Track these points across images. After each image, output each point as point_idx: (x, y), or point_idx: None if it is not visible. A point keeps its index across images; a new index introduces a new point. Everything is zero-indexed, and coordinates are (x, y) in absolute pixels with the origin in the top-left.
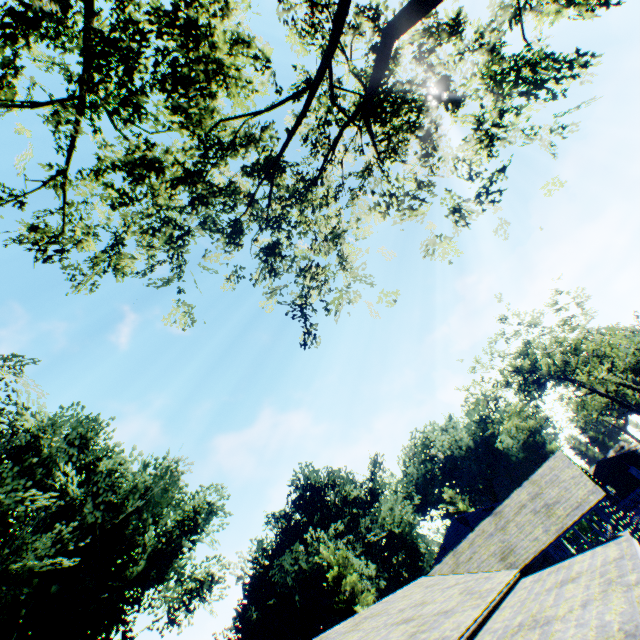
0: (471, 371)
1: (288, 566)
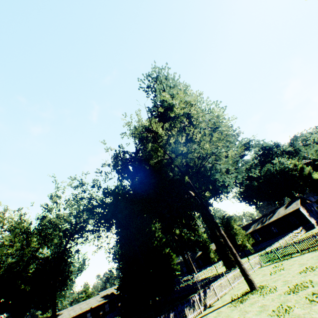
0: None
1: (271, 168)
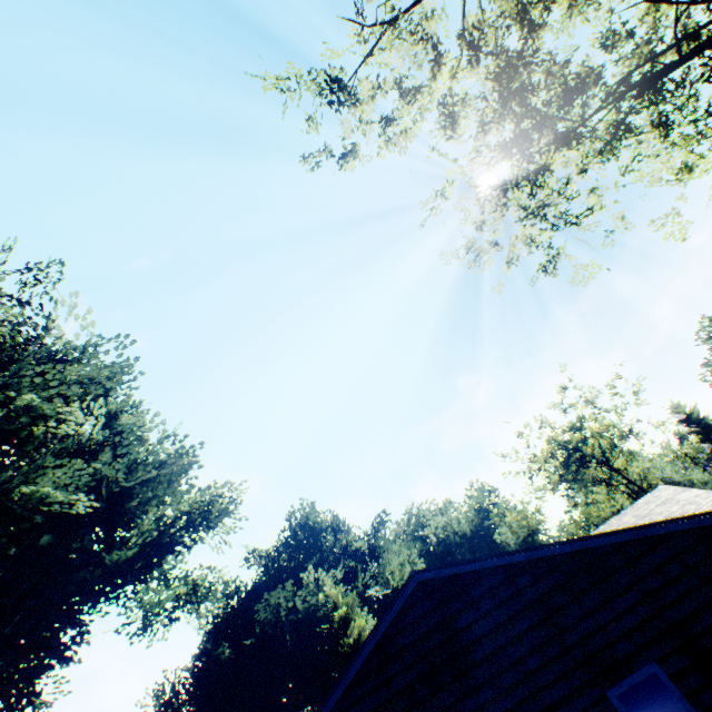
0: (518, 435)
1: (282, 601)
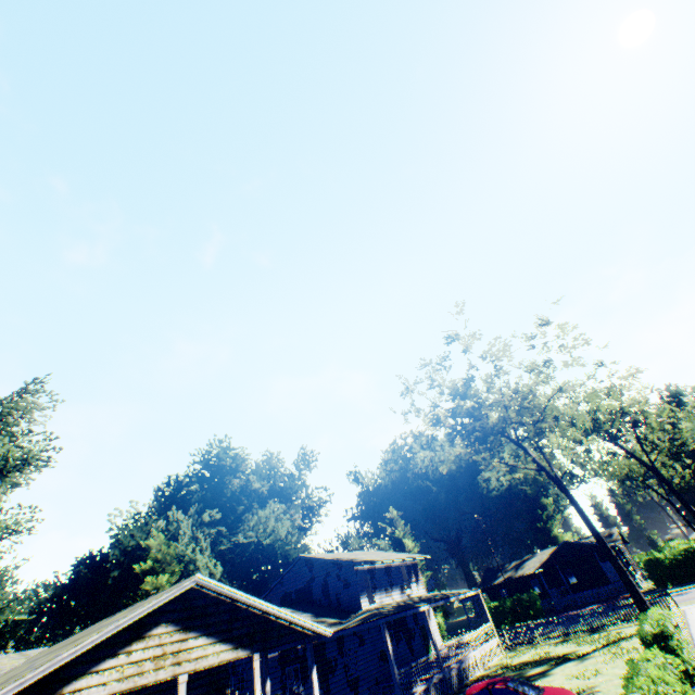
0: (401, 394)
1: (124, 539)
